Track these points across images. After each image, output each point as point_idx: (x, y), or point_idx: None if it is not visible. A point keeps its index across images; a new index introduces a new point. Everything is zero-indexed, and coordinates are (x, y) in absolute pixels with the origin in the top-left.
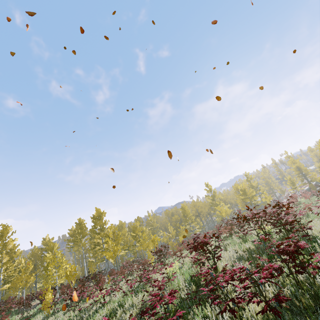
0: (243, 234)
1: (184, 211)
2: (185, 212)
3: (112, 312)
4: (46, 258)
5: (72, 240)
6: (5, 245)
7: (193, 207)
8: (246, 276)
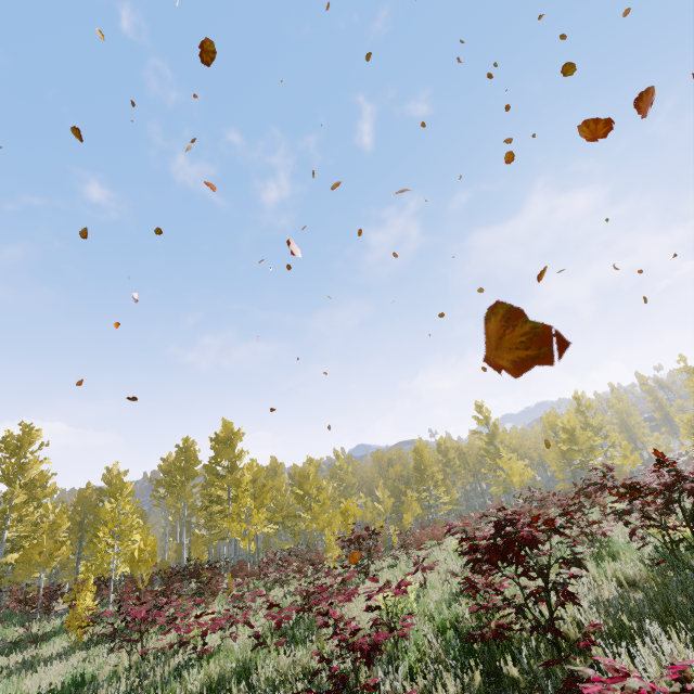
0: (585, 534)
1: (419, 459)
2: (423, 460)
3: (217, 692)
4: (102, 511)
5: (166, 482)
6: (22, 469)
7: (439, 454)
8: (684, 685)
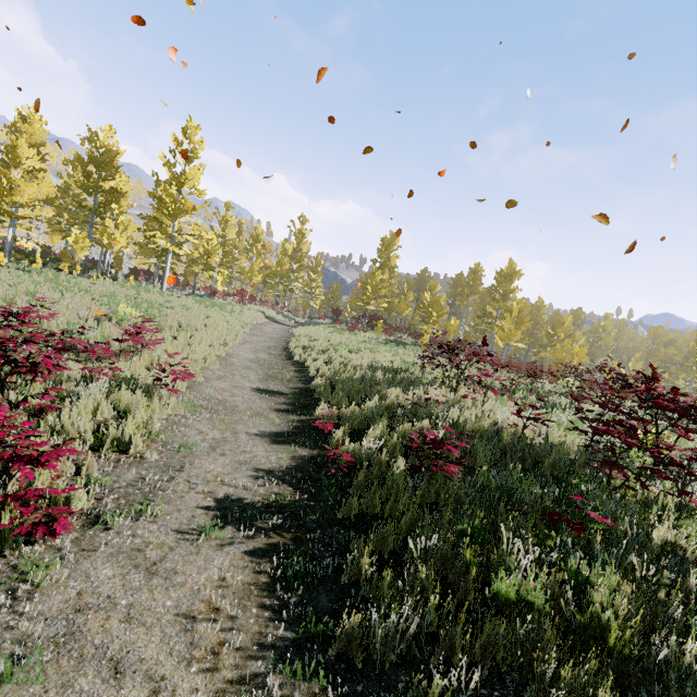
0: None
1: None
2: None
3: None
4: (423, 297)
5: (455, 290)
6: (389, 259)
7: None
8: None
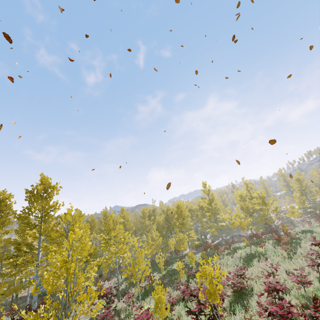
0: None
1: (180, 212)
2: (182, 213)
3: None
4: None
5: None
6: None
7: None
8: None
